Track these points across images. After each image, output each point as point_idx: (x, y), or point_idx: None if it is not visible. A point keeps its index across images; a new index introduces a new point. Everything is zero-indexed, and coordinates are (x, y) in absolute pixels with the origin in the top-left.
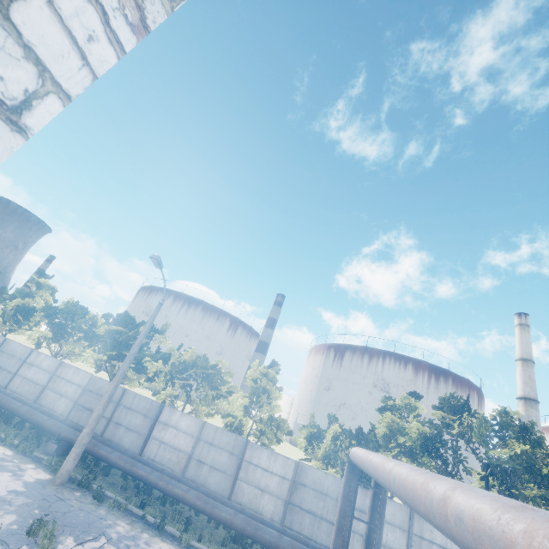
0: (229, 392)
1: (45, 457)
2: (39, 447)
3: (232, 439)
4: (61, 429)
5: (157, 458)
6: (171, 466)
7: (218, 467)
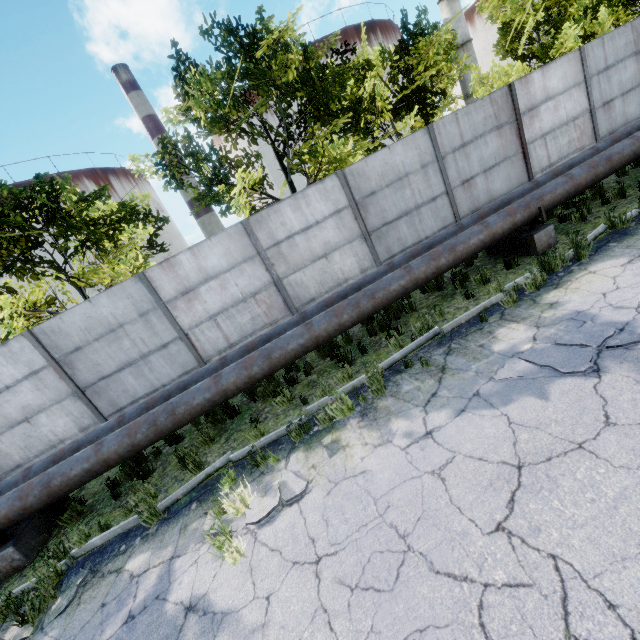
0: (431, 78)
1: (595, 233)
2: (502, 270)
3: (629, 34)
4: (530, 205)
5: (553, 158)
6: (577, 146)
7: (630, 86)
